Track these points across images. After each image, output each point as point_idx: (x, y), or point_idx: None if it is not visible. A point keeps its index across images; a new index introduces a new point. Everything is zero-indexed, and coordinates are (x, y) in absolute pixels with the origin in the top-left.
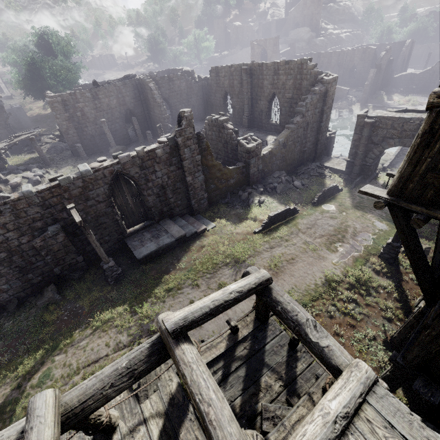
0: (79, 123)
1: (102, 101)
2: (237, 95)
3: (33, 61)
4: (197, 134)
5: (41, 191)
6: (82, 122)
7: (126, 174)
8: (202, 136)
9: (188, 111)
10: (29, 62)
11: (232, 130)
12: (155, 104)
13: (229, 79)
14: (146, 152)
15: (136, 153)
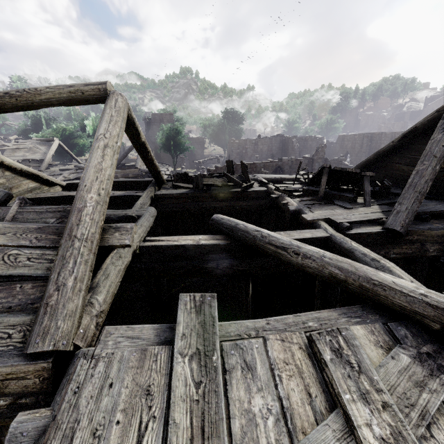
0: (242, 157)
1: (259, 147)
2: (356, 154)
3: (223, 124)
4: (325, 158)
5: (247, 164)
6: (243, 156)
7: (282, 169)
8: (328, 160)
9: (324, 144)
10: (221, 124)
11: (347, 165)
12: (292, 152)
13: (352, 143)
14: (295, 160)
15: (290, 159)
